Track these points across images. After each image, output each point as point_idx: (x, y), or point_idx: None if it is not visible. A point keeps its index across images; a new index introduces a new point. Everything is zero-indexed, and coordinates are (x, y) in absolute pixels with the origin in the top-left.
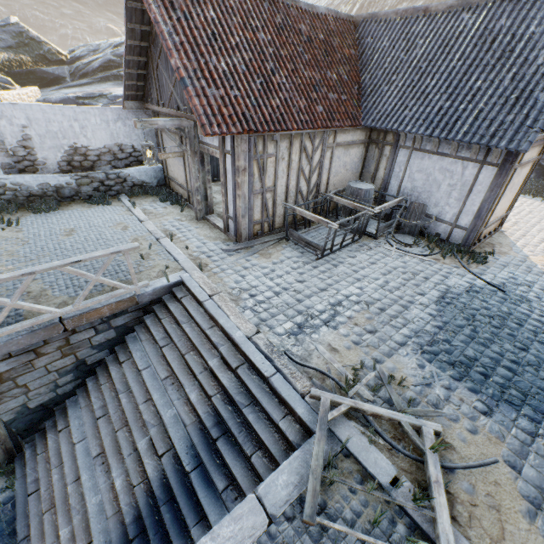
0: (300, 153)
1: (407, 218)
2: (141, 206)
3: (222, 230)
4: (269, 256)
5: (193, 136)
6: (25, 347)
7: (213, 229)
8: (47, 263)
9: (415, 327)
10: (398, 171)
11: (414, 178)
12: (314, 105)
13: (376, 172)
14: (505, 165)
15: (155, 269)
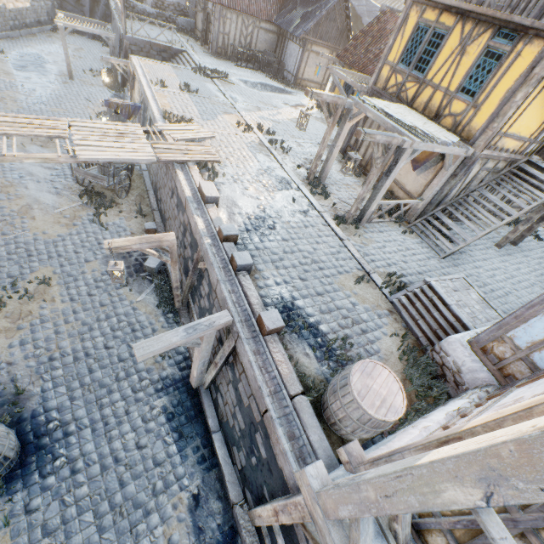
0: (242, 24)
1: (280, 70)
2: (180, 35)
3: (208, 50)
4: (219, 60)
5: (206, 4)
6: (140, 45)
7: (205, 49)
8: (145, 32)
9: (245, 79)
10: (285, 50)
11: (288, 53)
12: (252, 5)
13: (280, 51)
14: (304, 47)
15: (179, 46)
